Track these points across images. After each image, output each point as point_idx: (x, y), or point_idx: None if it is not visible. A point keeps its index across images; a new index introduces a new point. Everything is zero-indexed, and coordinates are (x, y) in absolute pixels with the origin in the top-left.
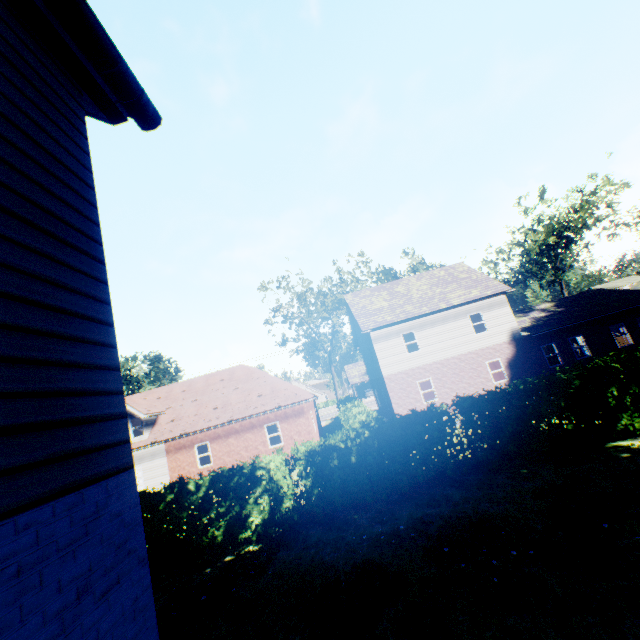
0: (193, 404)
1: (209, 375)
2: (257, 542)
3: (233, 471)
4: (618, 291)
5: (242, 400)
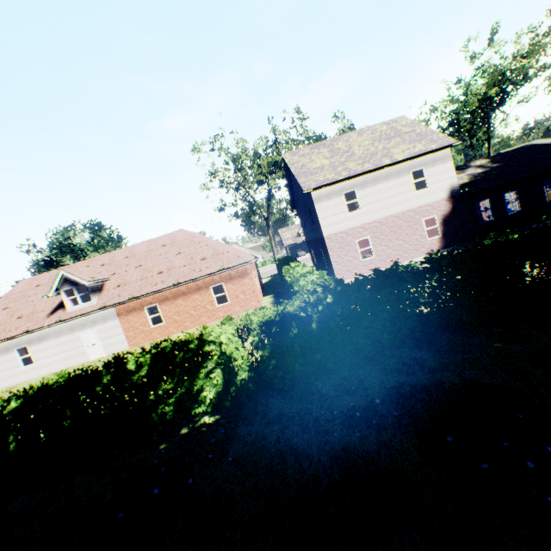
0: (137, 270)
1: (150, 241)
2: (213, 412)
3: (178, 347)
4: None
5: (186, 264)
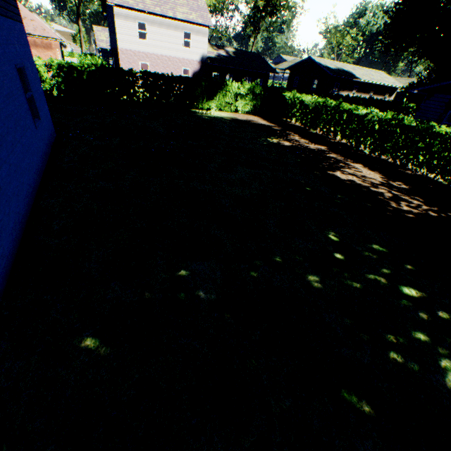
0: None
1: None
2: None
3: None
4: (263, 60)
5: None
